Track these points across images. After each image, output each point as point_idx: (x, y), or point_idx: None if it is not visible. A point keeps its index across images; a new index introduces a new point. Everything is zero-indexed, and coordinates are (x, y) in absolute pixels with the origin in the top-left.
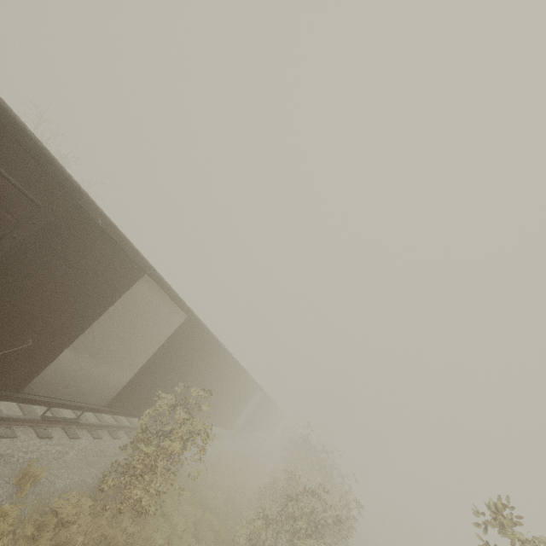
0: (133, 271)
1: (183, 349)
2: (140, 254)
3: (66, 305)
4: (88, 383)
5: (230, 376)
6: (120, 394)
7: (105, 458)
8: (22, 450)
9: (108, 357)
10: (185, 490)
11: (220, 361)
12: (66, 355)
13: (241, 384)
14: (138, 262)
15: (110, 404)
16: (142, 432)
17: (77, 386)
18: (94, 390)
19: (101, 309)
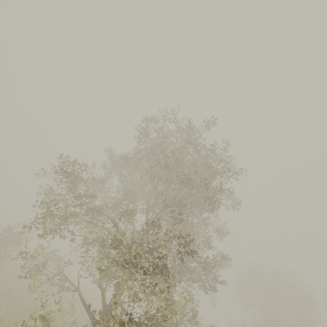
0: None
1: None
2: None
3: None
4: None
5: None
6: None
7: None
8: None
9: None
10: None
11: None
12: None
13: None
14: None
15: None
16: None
17: None
18: None
19: None
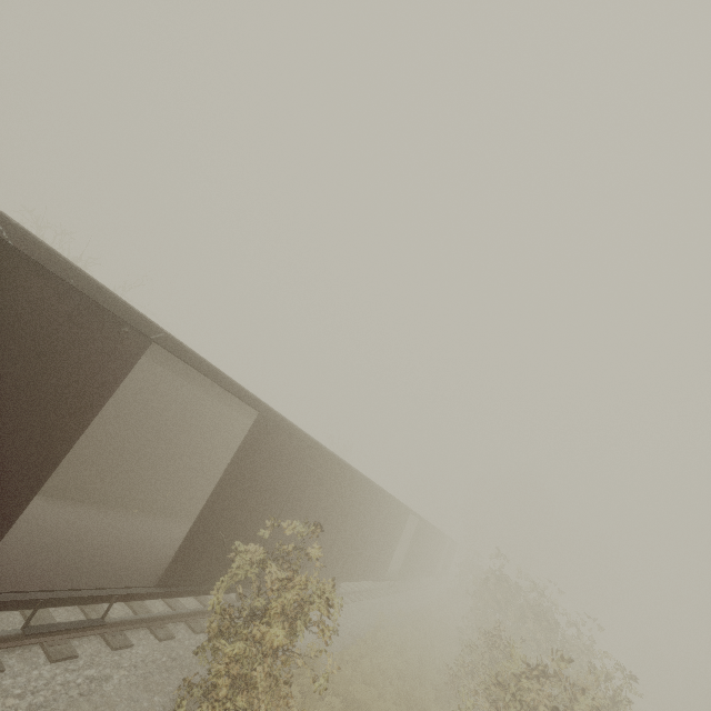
0: (125, 339)
1: (269, 469)
2: (132, 309)
3: (0, 416)
4: (128, 553)
5: (361, 501)
6: (177, 561)
7: (181, 671)
8: (13, 694)
9: (172, 507)
10: (328, 696)
11: (337, 480)
12: (95, 516)
13: (380, 511)
14: (125, 318)
15: (163, 581)
16: (223, 620)
17: (104, 561)
18: (138, 562)
19: (83, 415)
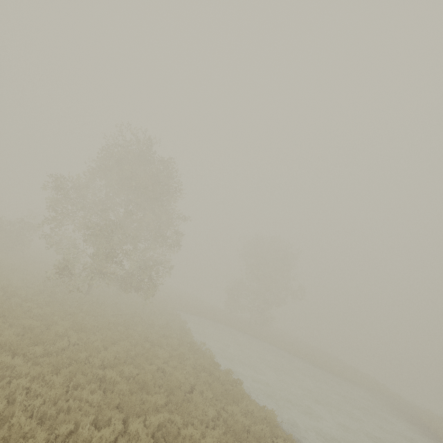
0: None
1: None
2: None
3: None
4: None
5: None
6: None
7: None
8: None
9: None
10: None
11: None
12: None
13: None
14: None
15: None
16: None
17: None
18: None
19: None
